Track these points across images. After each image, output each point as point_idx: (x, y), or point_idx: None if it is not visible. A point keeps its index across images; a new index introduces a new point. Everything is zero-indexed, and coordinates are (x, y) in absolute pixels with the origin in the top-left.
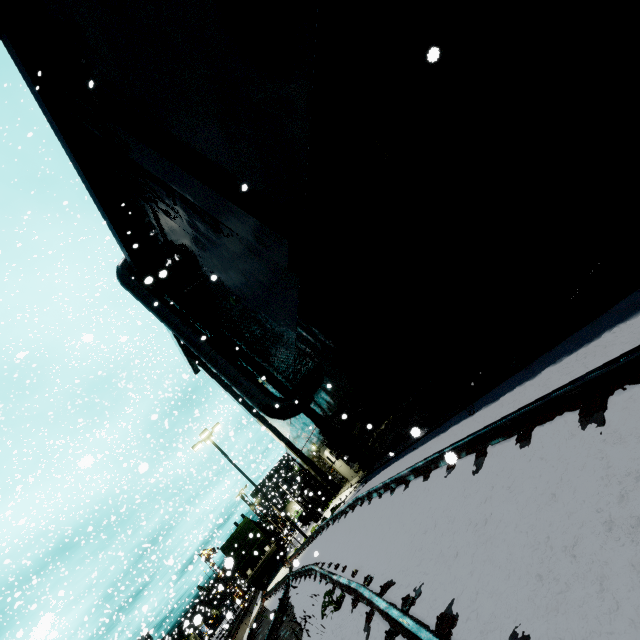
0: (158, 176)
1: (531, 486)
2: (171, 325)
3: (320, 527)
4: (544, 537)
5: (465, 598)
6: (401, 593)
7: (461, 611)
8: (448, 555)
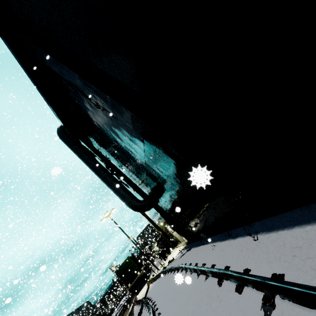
0: (61, 75)
1: None
2: (83, 159)
3: (162, 272)
4: None
5: None
6: None
7: None
8: None
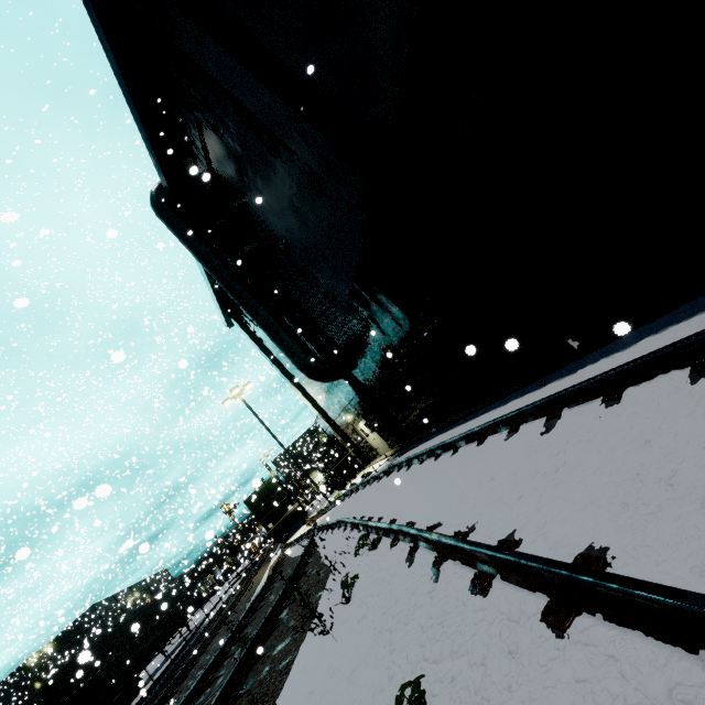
0: (210, 73)
1: (618, 437)
2: (210, 267)
3: (349, 491)
4: (632, 475)
5: (530, 527)
6: (451, 531)
7: (525, 537)
8: (508, 499)
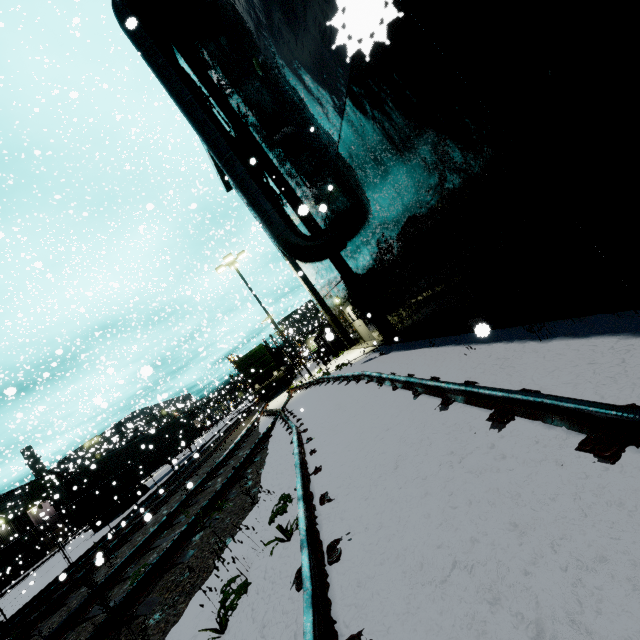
0: None
1: None
2: (181, 103)
3: (321, 379)
4: None
5: None
6: None
7: None
8: None
